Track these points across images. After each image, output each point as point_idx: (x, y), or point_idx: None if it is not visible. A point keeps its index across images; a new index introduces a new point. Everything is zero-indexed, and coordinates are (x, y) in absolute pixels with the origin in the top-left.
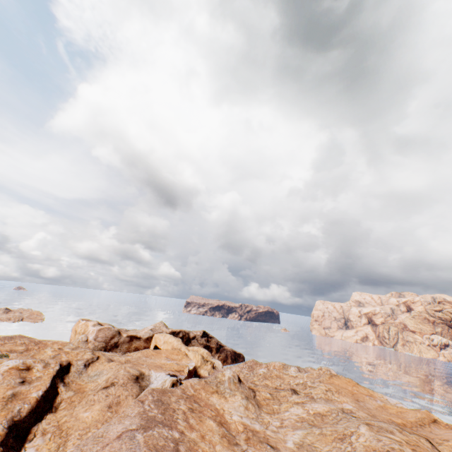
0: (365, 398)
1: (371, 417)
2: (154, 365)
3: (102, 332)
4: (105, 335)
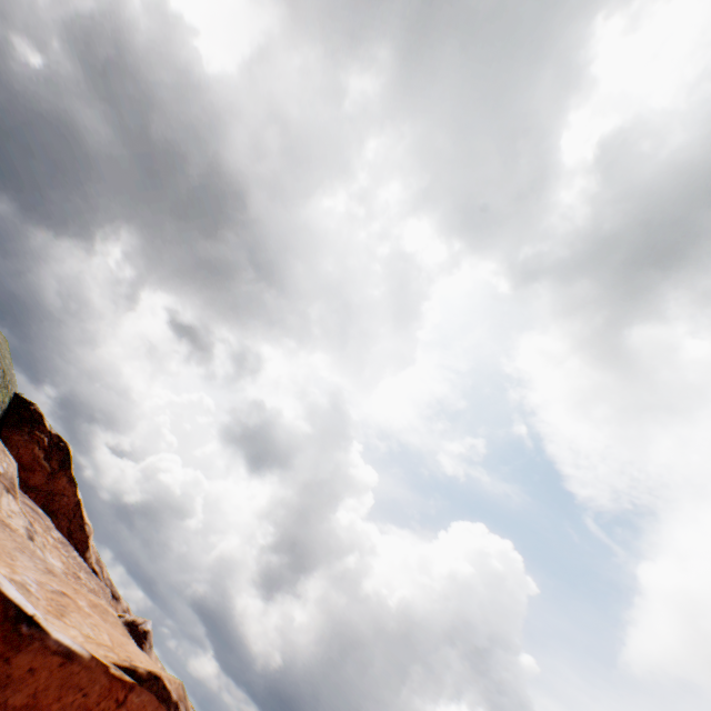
0: (53, 581)
1: (5, 519)
2: None
3: None
4: None
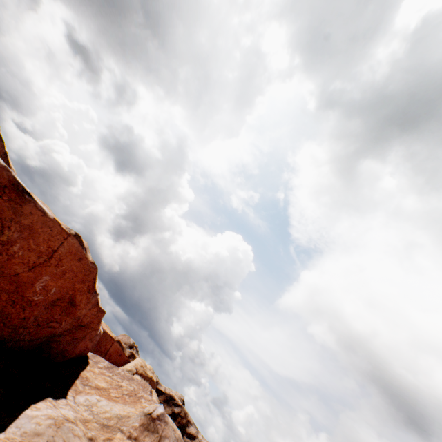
0: None
1: None
2: None
3: (122, 336)
4: (121, 339)
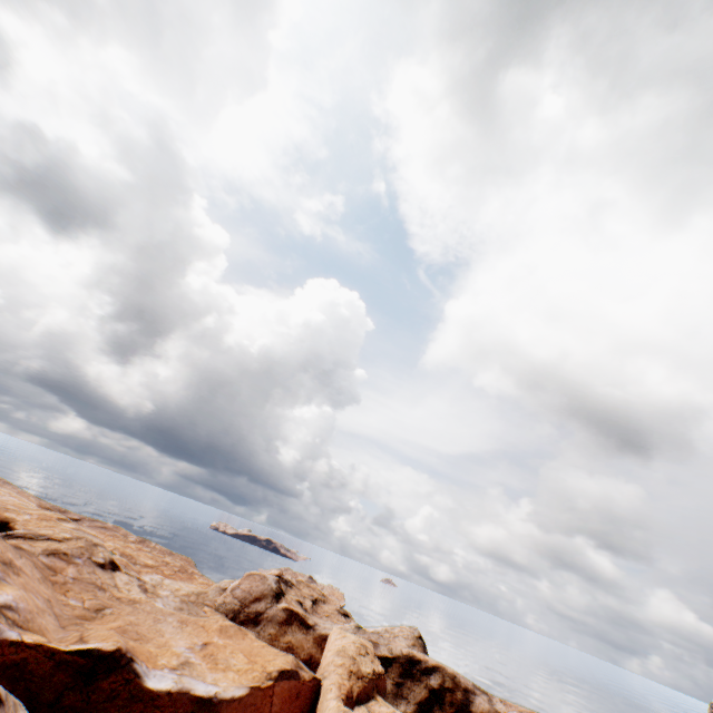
0: None
1: None
2: (136, 629)
3: (248, 581)
4: (249, 589)
